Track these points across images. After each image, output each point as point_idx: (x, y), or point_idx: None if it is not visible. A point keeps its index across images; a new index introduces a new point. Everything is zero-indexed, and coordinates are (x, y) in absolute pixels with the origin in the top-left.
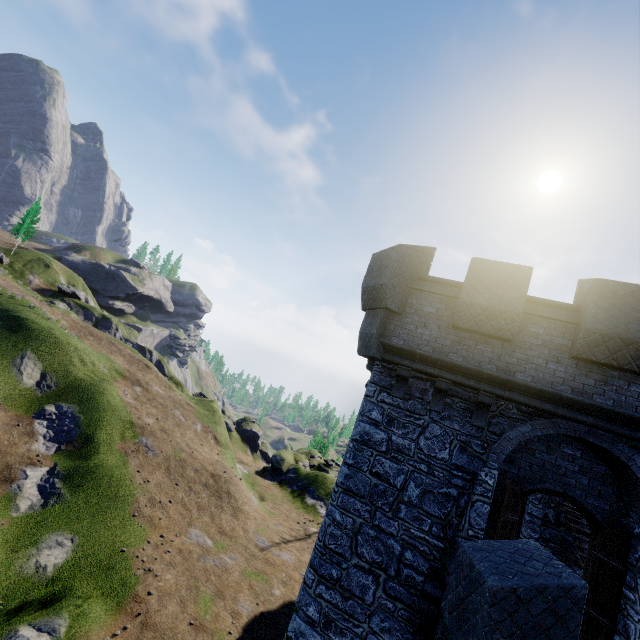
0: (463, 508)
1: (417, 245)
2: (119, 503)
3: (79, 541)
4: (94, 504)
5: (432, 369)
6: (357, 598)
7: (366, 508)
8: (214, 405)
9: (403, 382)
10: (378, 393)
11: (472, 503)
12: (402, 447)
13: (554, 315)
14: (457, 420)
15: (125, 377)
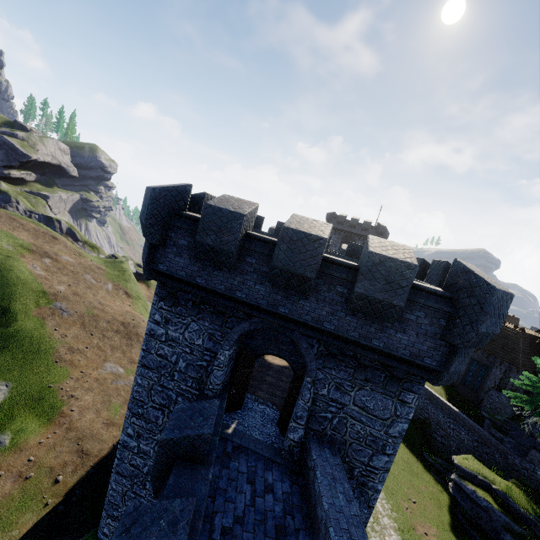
0: (210, 372)
1: (171, 185)
2: (42, 355)
3: (13, 385)
4: (21, 359)
5: (186, 288)
6: (153, 422)
7: (155, 375)
8: (124, 265)
9: (172, 295)
10: (158, 302)
11: (212, 371)
12: (175, 338)
13: (261, 250)
14: (207, 320)
15: (32, 251)
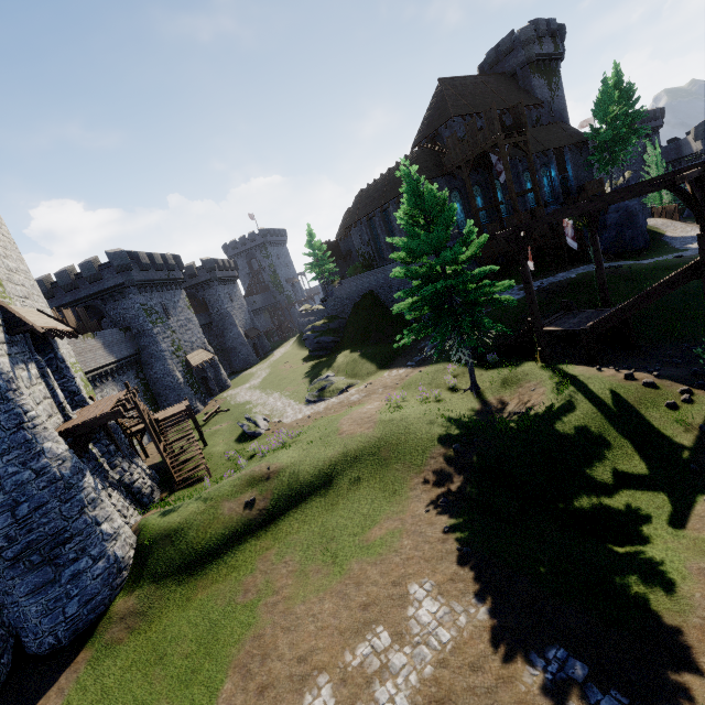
0: None
1: None
2: None
3: None
4: None
5: None
6: None
7: None
8: None
9: None
10: None
11: None
12: None
13: (57, 285)
14: None
15: None
